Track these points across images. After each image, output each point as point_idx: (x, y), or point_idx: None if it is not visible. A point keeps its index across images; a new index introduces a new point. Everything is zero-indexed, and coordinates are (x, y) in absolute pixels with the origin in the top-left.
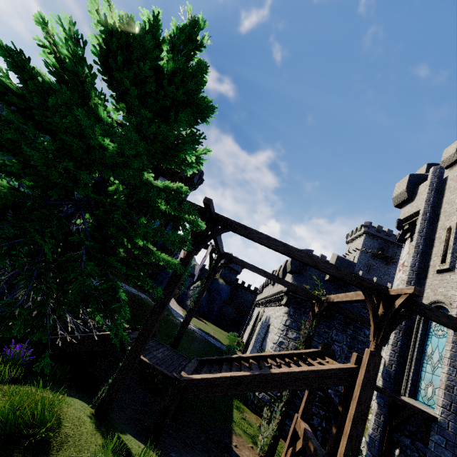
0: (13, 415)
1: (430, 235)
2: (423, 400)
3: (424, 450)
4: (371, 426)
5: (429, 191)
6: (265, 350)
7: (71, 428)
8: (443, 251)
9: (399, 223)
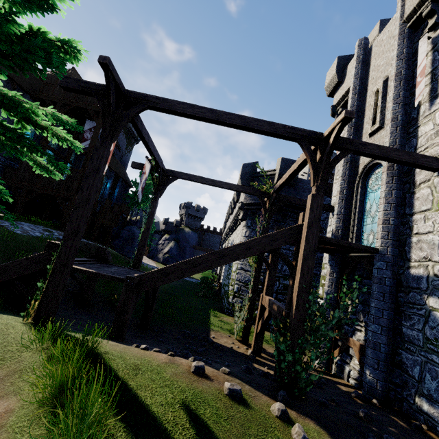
0: None
1: (361, 108)
2: None
3: (370, 283)
4: (327, 285)
5: (357, 65)
6: (232, 265)
7: None
8: (373, 114)
9: (333, 110)
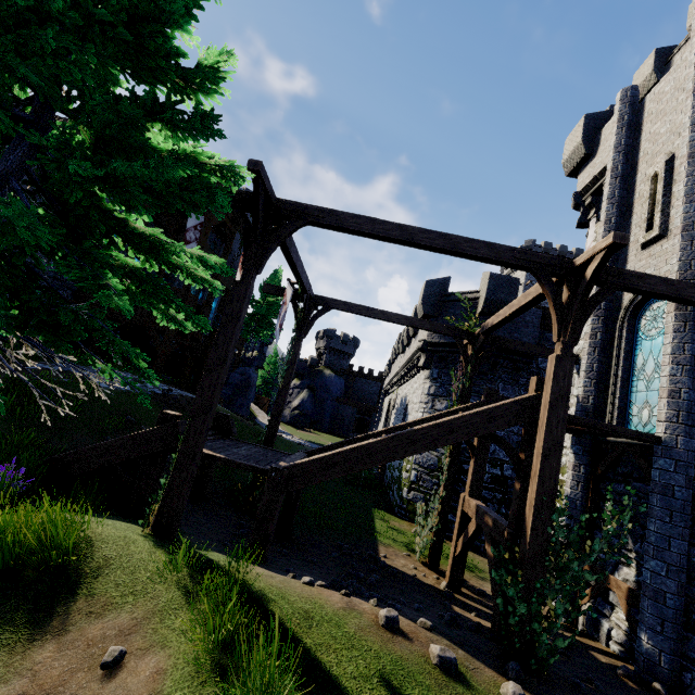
0: (4, 544)
1: (625, 200)
2: (637, 429)
3: (645, 489)
4: (569, 485)
5: (618, 131)
6: None
7: (112, 550)
8: (648, 213)
9: (577, 199)
